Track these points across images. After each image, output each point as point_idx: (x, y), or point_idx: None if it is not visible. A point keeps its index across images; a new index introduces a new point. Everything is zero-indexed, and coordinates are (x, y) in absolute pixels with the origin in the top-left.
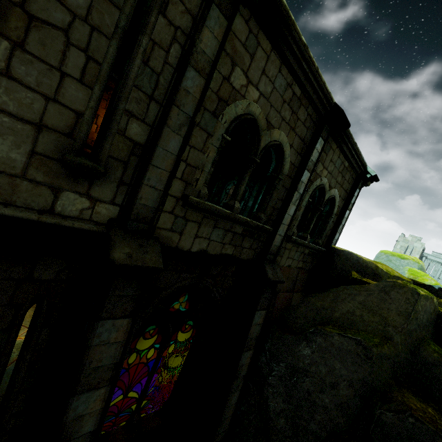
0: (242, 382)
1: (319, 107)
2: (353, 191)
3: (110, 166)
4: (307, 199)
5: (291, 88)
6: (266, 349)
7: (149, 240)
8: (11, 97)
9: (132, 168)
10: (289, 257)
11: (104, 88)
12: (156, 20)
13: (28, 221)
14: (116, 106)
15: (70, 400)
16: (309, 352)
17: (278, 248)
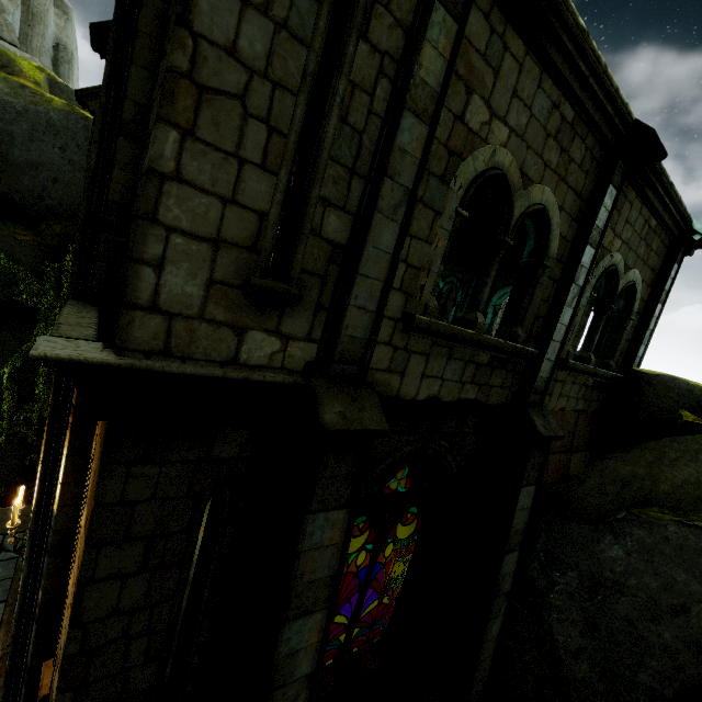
0: (505, 602)
1: (605, 132)
2: (668, 269)
3: (303, 286)
4: (589, 294)
5: (558, 110)
6: (539, 548)
7: (362, 390)
8: (183, 207)
9: (331, 283)
10: (562, 395)
11: (291, 171)
12: (355, 49)
13: (211, 379)
14: (307, 194)
15: (280, 629)
16: (621, 553)
17: (547, 382)
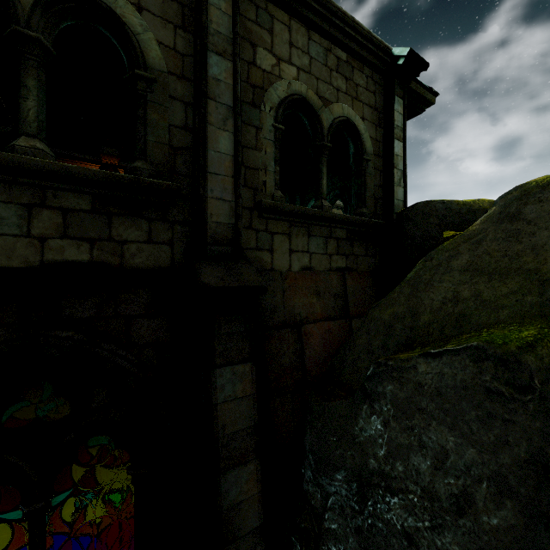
0: (261, 544)
1: None
2: (390, 103)
3: None
4: (272, 127)
5: None
6: (307, 448)
7: None
8: None
9: None
10: (296, 251)
11: None
12: None
13: None
14: None
15: None
16: (380, 426)
17: (235, 229)
